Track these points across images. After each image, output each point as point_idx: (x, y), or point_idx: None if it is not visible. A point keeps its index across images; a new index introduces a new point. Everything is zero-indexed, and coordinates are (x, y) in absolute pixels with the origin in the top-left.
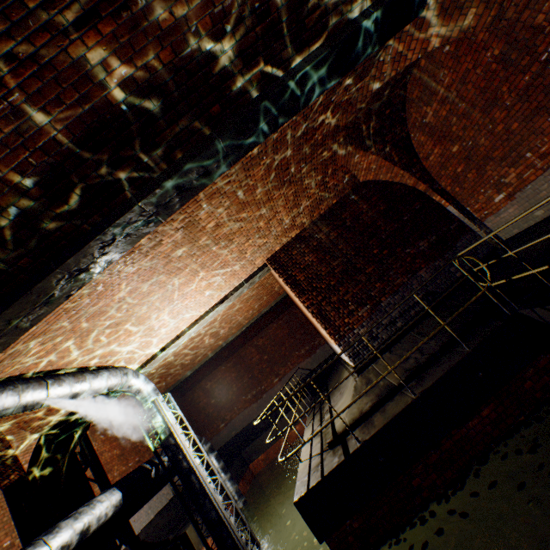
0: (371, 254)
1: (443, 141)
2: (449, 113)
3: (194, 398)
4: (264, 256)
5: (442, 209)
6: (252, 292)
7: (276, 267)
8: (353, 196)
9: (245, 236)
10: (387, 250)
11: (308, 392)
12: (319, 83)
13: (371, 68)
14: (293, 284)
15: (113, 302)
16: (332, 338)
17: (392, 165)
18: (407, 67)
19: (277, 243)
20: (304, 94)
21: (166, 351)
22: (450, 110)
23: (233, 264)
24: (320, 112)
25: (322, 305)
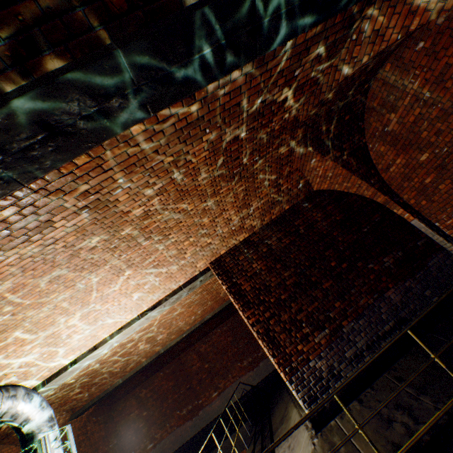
0: (328, 267)
1: (409, 149)
2: (419, 118)
3: (126, 407)
4: (207, 259)
5: (405, 223)
6: (195, 297)
7: (219, 272)
8: (307, 203)
9: (185, 233)
10: (346, 263)
11: (248, 418)
12: (285, 19)
13: (342, 47)
14: (237, 293)
15: None
16: (281, 370)
17: (349, 173)
18: (373, 67)
19: (222, 245)
20: (264, 27)
21: (77, 365)
22: (420, 114)
23: (169, 264)
24: (281, 87)
25: (270, 323)
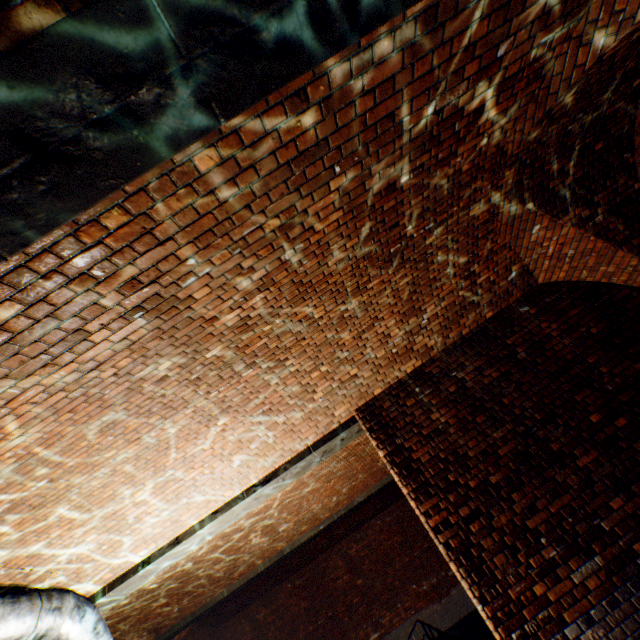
0: (585, 423)
1: None
2: None
3: (236, 634)
4: (351, 402)
5: None
6: (336, 465)
7: (372, 426)
8: (526, 306)
9: (312, 358)
10: (624, 417)
11: None
12: None
13: None
14: (404, 466)
15: (3, 463)
16: (500, 634)
17: (611, 247)
18: None
19: (376, 380)
20: None
21: (152, 567)
22: None
23: (289, 410)
24: (471, 81)
25: (471, 530)
